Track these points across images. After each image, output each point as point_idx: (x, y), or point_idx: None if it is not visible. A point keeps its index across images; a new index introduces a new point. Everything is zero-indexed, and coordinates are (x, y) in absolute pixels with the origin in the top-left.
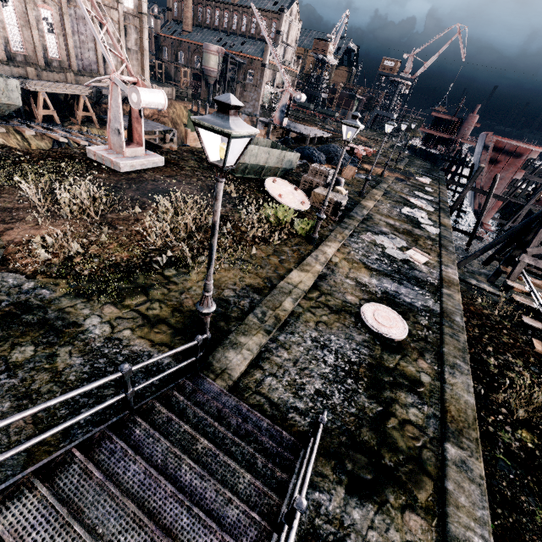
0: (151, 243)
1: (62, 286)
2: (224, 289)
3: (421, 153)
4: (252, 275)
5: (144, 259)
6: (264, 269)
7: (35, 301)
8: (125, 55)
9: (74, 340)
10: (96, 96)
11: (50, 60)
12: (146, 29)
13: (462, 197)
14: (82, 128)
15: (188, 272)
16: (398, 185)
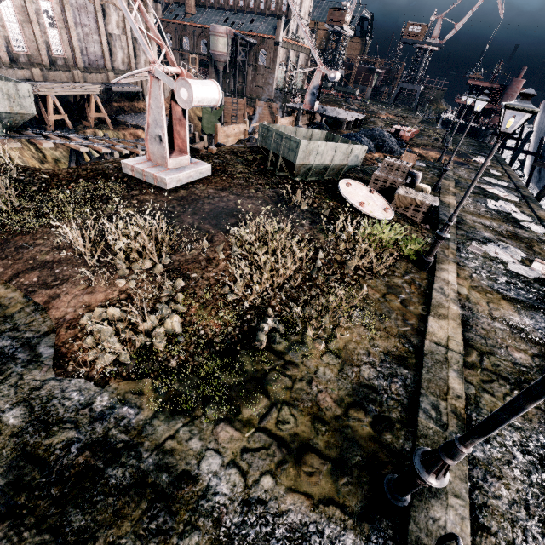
0: (239, 297)
1: (148, 395)
2: (360, 364)
3: (459, 128)
4: (382, 333)
5: (241, 327)
6: (391, 320)
7: (117, 433)
8: (132, 45)
9: (196, 517)
10: (105, 94)
11: (54, 58)
12: (151, 13)
13: None
14: (96, 131)
15: (301, 340)
16: (462, 171)
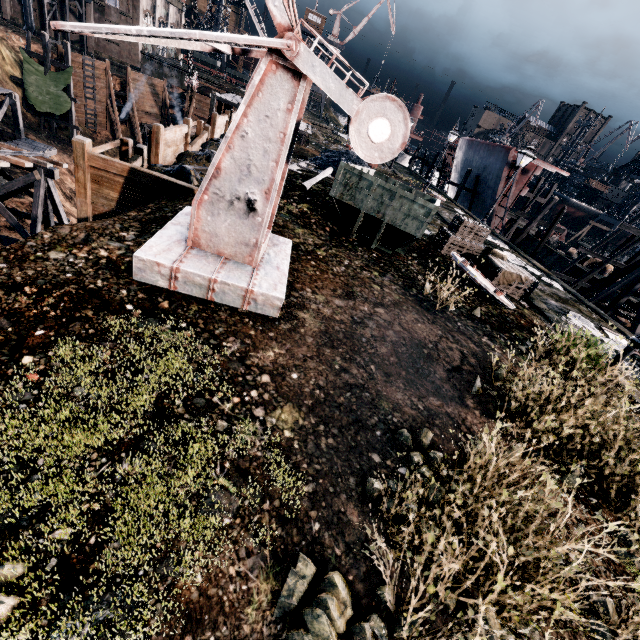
0: None
1: None
2: None
3: None
4: None
5: None
6: None
7: None
8: None
9: None
10: None
11: None
12: None
13: (528, 230)
14: None
15: None
16: (445, 212)
